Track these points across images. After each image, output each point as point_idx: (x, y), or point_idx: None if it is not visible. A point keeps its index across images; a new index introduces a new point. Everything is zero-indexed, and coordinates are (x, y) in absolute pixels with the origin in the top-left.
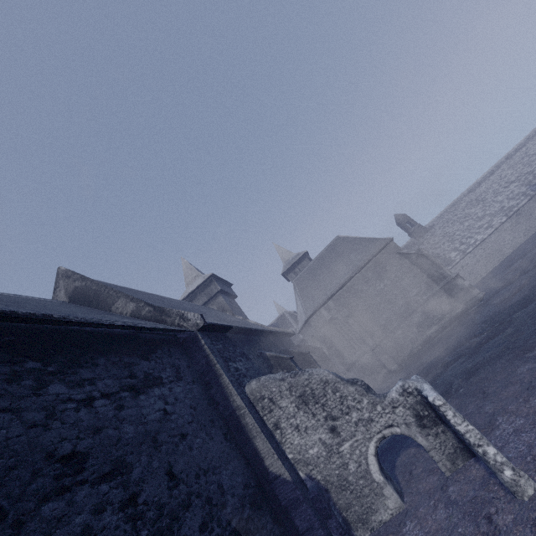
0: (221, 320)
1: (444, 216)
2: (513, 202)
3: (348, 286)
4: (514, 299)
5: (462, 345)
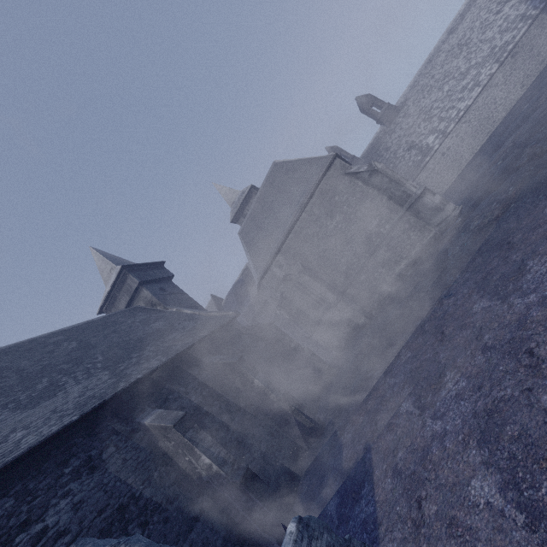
0: (104, 363)
1: (418, 82)
2: (508, 35)
3: (295, 233)
4: (495, 233)
5: (424, 315)
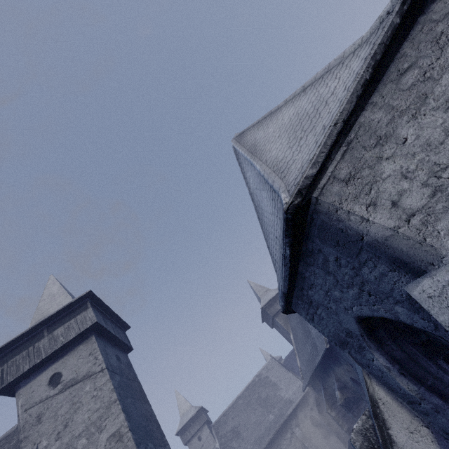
0: None
1: None
2: None
3: None
4: None
5: None
